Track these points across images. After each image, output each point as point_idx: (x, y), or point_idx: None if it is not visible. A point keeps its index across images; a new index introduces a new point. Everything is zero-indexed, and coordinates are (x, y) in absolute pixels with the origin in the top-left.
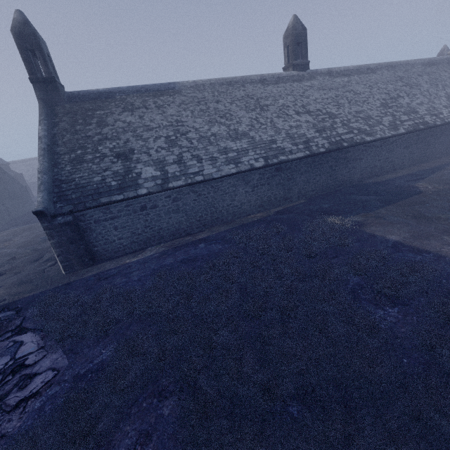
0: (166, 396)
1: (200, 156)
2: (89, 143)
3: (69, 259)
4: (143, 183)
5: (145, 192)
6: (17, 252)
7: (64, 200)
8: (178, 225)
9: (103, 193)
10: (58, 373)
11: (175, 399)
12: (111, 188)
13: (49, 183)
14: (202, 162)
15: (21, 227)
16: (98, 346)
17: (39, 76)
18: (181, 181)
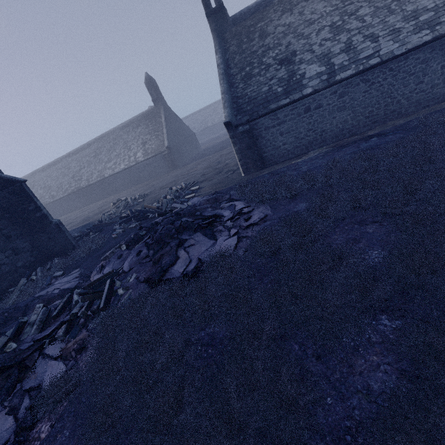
0: (366, 224)
1: (376, 34)
2: (255, 58)
3: (246, 163)
4: (308, 83)
5: (310, 91)
6: (204, 171)
7: (241, 113)
8: (342, 125)
9: (271, 100)
10: (267, 216)
11: (376, 225)
12: (277, 94)
13: (230, 101)
14: (377, 41)
15: (199, 160)
16: (290, 204)
17: (211, 8)
18: (351, 70)
